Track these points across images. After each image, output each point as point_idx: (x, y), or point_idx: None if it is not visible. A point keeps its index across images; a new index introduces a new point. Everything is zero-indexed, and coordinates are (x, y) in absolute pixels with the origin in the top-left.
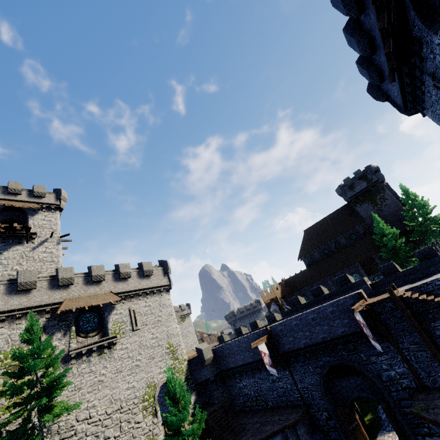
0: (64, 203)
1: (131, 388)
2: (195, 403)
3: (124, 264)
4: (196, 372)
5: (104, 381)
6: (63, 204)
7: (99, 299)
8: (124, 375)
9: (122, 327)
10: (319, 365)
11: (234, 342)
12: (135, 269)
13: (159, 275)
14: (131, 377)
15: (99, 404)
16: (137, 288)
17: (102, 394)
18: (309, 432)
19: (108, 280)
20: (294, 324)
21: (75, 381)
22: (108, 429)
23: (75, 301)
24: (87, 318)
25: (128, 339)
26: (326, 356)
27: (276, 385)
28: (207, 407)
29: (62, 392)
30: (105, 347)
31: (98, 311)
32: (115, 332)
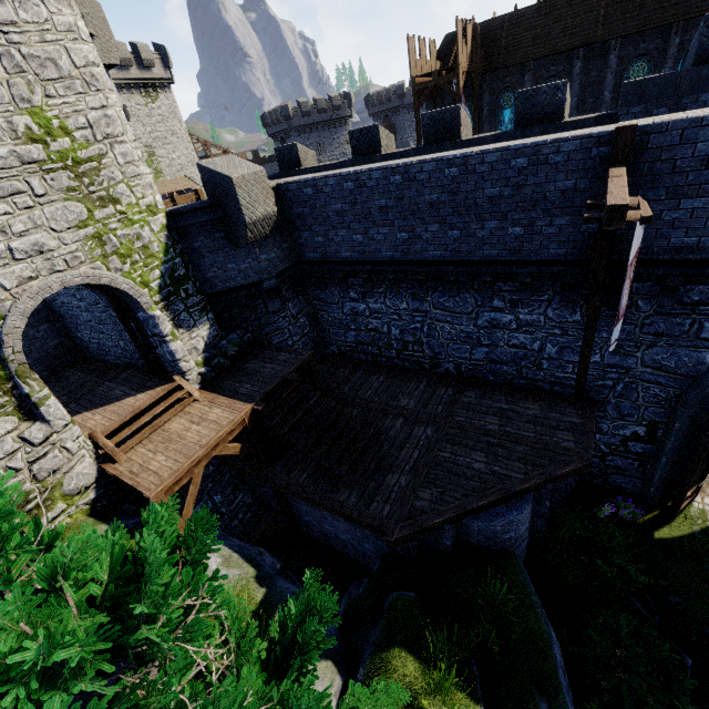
0: None
1: None
2: (210, 346)
3: None
4: (210, 258)
5: None
6: None
7: None
8: None
9: None
10: None
11: (379, 176)
12: None
13: None
14: None
15: None
16: None
17: None
18: None
19: None
20: None
21: None
22: None
23: None
24: None
25: None
26: None
27: (497, 336)
28: (253, 356)
29: None
30: None
31: None
32: None
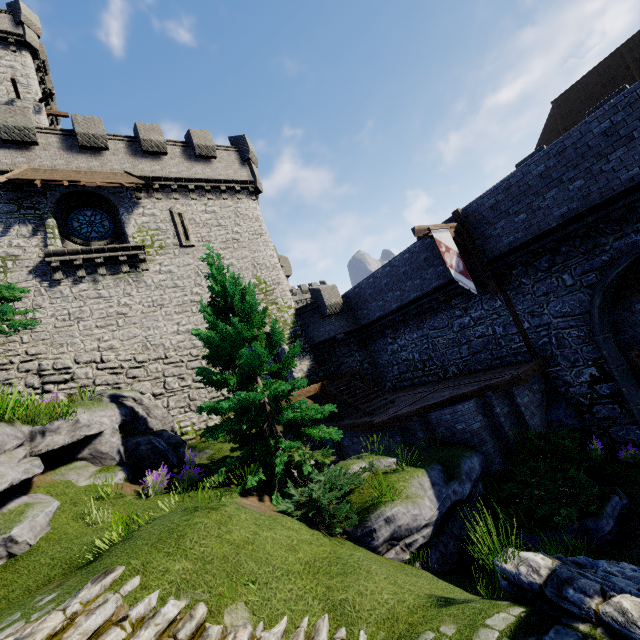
0: (36, 38)
1: (184, 332)
2: (310, 371)
3: (148, 125)
4: (312, 327)
5: (129, 316)
6: (32, 37)
7: (96, 177)
8: (169, 312)
9: (157, 238)
10: (596, 265)
11: (381, 270)
12: (177, 142)
13: (230, 161)
14: (183, 317)
15: (122, 347)
16: (184, 176)
17: (126, 333)
18: (542, 404)
19: (117, 152)
20: (536, 175)
21: (68, 306)
22: (139, 382)
23: (43, 172)
24: (88, 218)
25: (173, 260)
26: (628, 232)
27: (467, 334)
28: (332, 377)
29: (45, 320)
30: (123, 262)
31: (107, 207)
32: (144, 244)
